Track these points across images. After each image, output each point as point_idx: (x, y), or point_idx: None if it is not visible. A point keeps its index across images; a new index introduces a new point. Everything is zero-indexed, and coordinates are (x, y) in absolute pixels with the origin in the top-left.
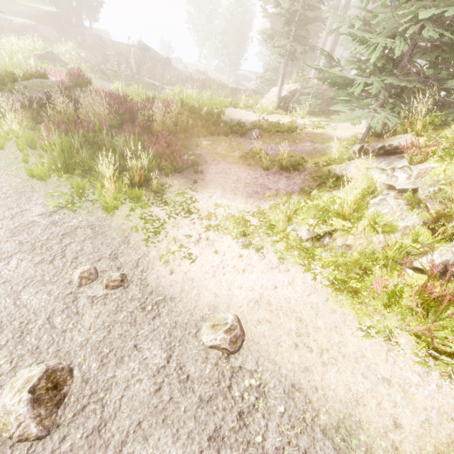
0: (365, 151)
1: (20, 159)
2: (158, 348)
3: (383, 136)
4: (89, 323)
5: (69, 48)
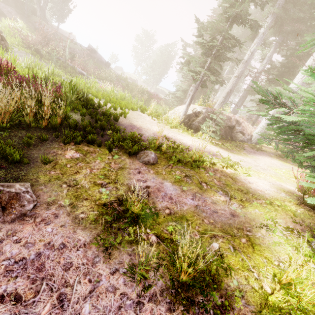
0: None
1: None
2: None
3: None
4: None
5: (17, 25)
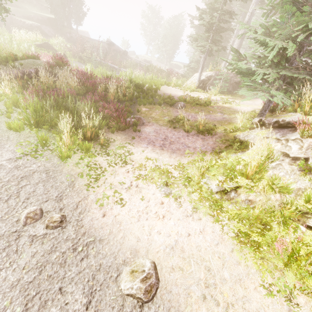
0: (263, 123)
1: (5, 115)
2: (80, 292)
3: (274, 112)
4: (24, 262)
5: (60, 41)
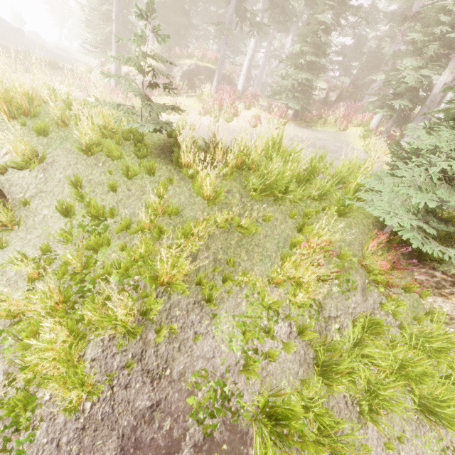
0: None
1: None
2: None
3: None
4: None
5: None
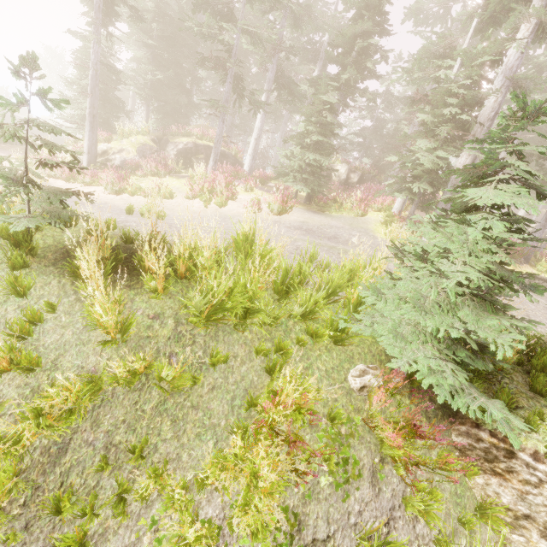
0: None
1: None
2: None
3: None
4: None
5: None
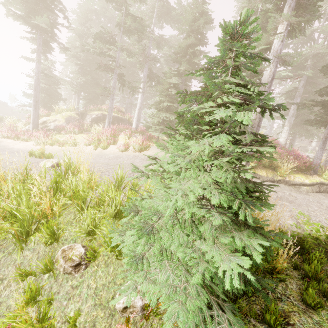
0: None
1: None
2: None
3: None
4: None
5: None
